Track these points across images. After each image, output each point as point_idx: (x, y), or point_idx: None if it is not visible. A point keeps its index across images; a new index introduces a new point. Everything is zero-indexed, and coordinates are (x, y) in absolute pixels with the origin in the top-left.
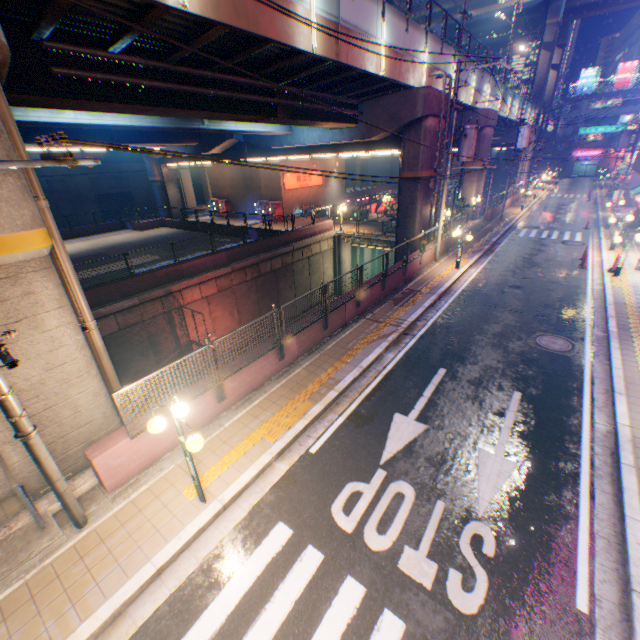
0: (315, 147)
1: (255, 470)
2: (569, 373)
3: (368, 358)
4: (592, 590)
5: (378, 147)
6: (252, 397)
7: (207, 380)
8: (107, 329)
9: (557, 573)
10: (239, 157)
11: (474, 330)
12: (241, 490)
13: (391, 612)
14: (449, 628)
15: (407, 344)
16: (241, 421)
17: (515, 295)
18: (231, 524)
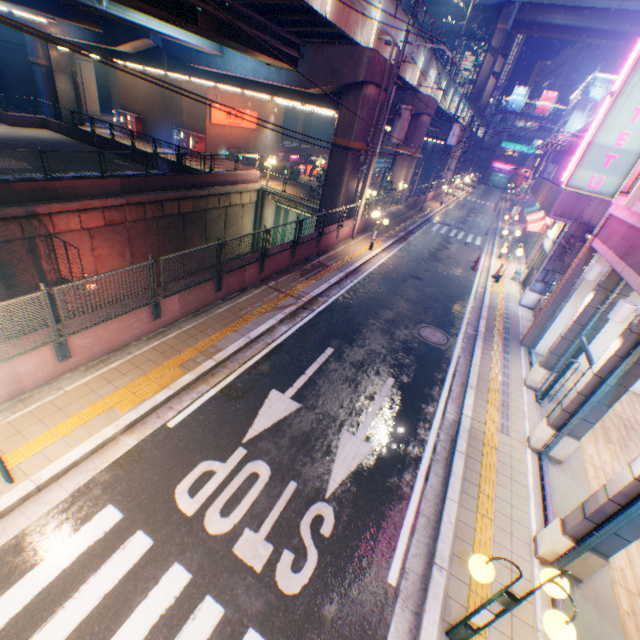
0: (249, 81)
1: (92, 445)
2: (439, 365)
3: (259, 329)
4: (405, 564)
5: (316, 102)
6: (111, 358)
7: (46, 334)
8: None
9: (380, 550)
10: (156, 66)
11: (370, 314)
12: (68, 468)
13: (213, 599)
14: (268, 610)
15: (304, 319)
16: (89, 386)
17: (414, 285)
18: (45, 508)
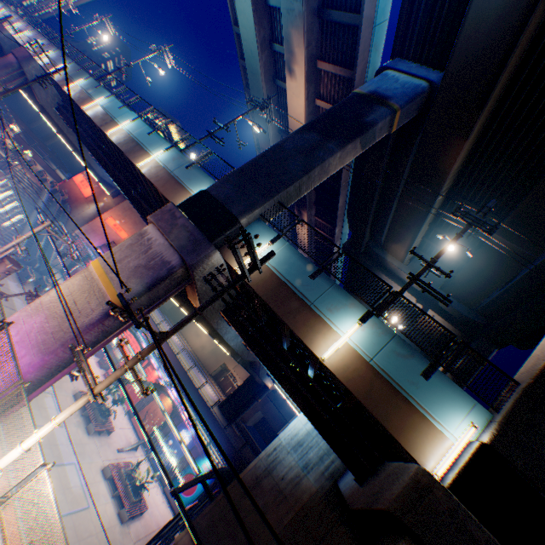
0: None
1: None
2: None
3: None
4: None
5: None
6: None
7: None
8: None
9: None
10: None
11: None
12: None
13: None
14: None
15: None
16: None
17: None
18: None
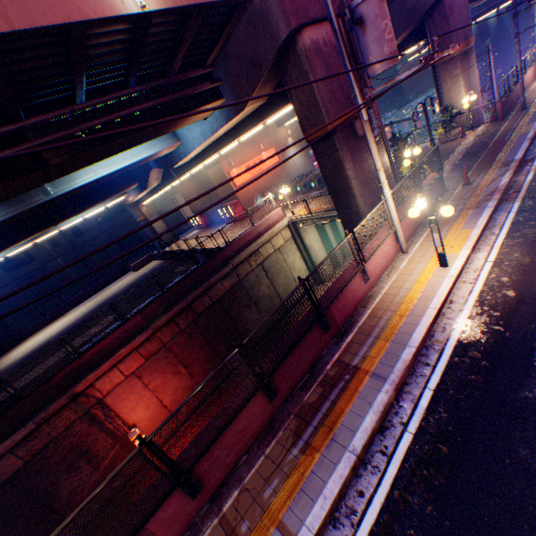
0: (214, 143)
1: None
2: None
3: None
4: None
5: (269, 111)
6: None
7: None
8: (8, 469)
9: None
10: (172, 180)
11: None
12: None
13: None
14: None
15: None
16: None
17: None
18: None
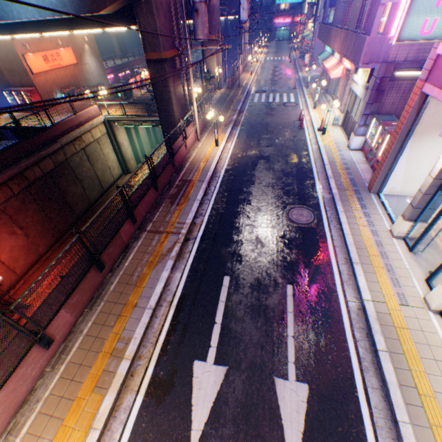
0: (40, 22)
1: None
2: (319, 247)
3: (156, 291)
4: None
5: (113, 23)
6: (19, 421)
7: None
8: None
9: None
10: None
11: (243, 217)
12: None
13: None
14: None
15: (191, 253)
16: None
17: (265, 167)
18: None
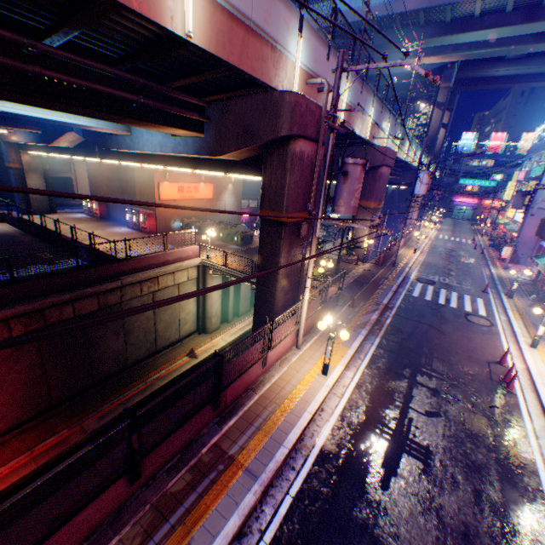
0: (167, 156)
1: None
2: None
3: None
4: None
5: (238, 169)
6: None
7: None
8: None
9: None
10: (90, 155)
11: None
12: None
13: None
14: None
15: None
16: None
17: (417, 488)
18: None
